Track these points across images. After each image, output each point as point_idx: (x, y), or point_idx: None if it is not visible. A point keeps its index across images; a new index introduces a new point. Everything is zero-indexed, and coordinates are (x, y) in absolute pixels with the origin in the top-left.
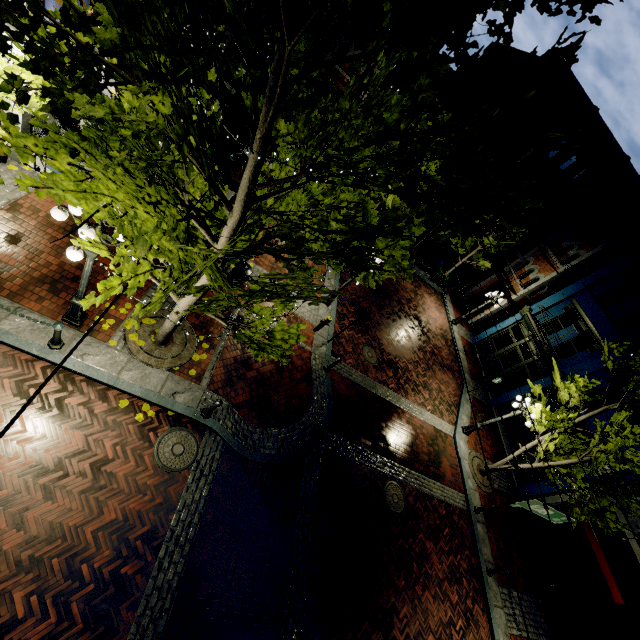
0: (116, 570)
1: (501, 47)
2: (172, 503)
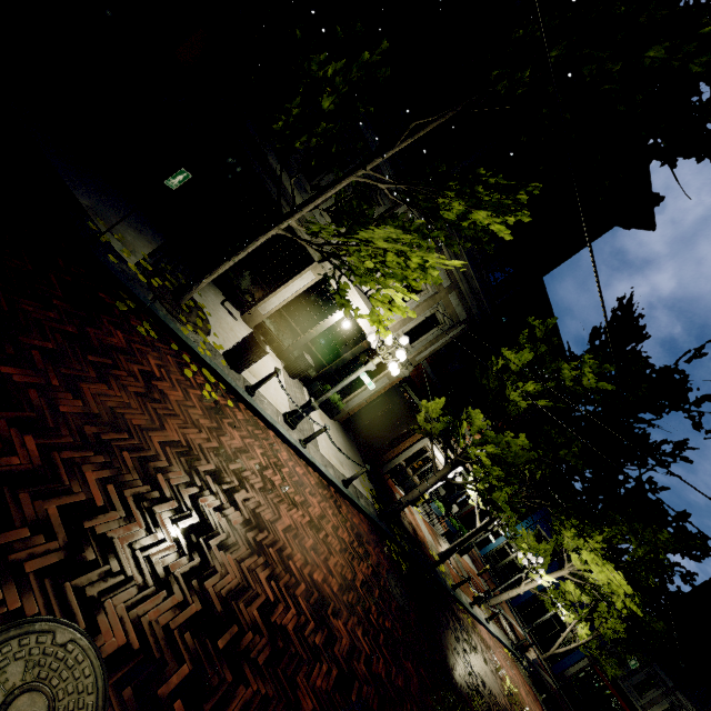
0: None
1: None
2: (540, 703)
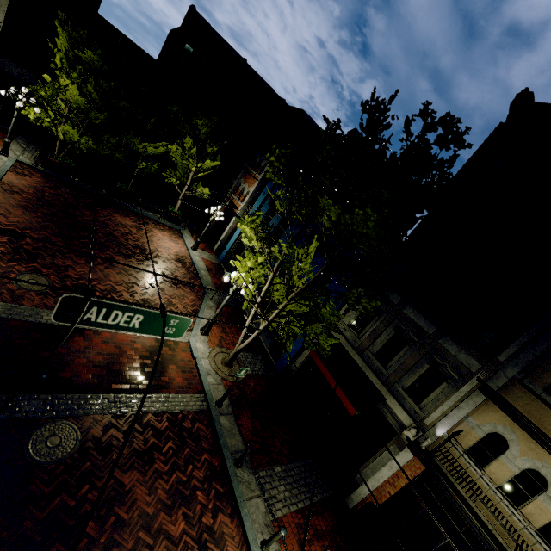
0: None
1: (172, 31)
2: None
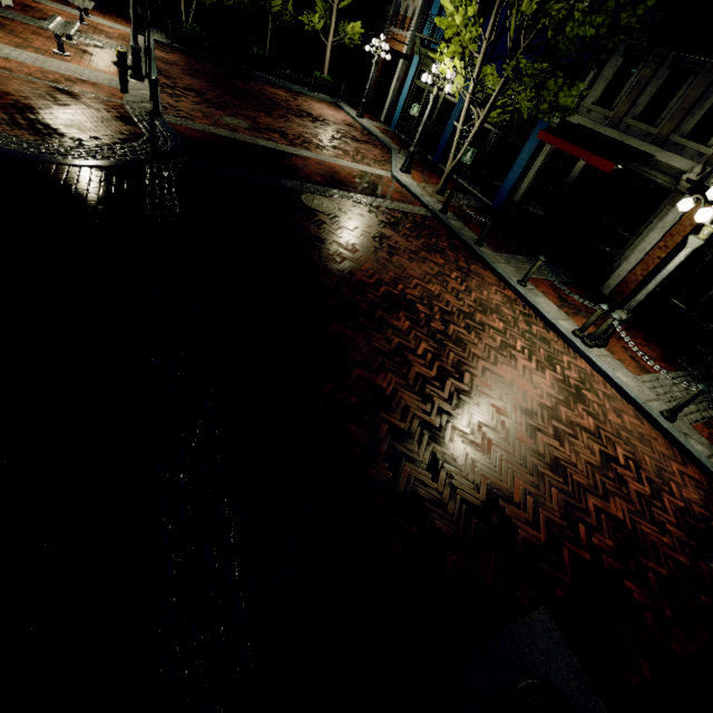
0: None
1: None
2: None
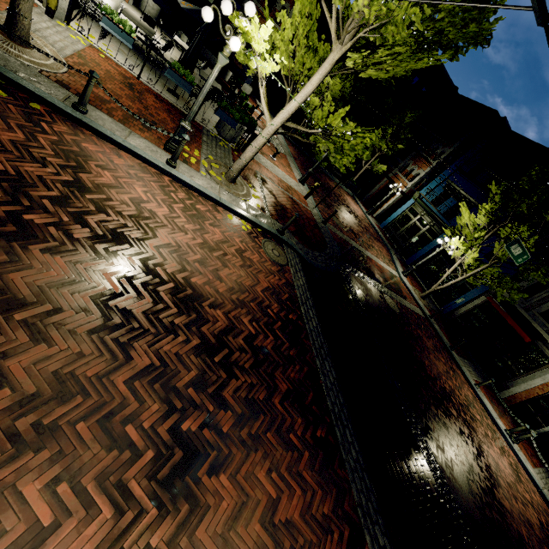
0: (286, 316)
1: None
2: (291, 284)
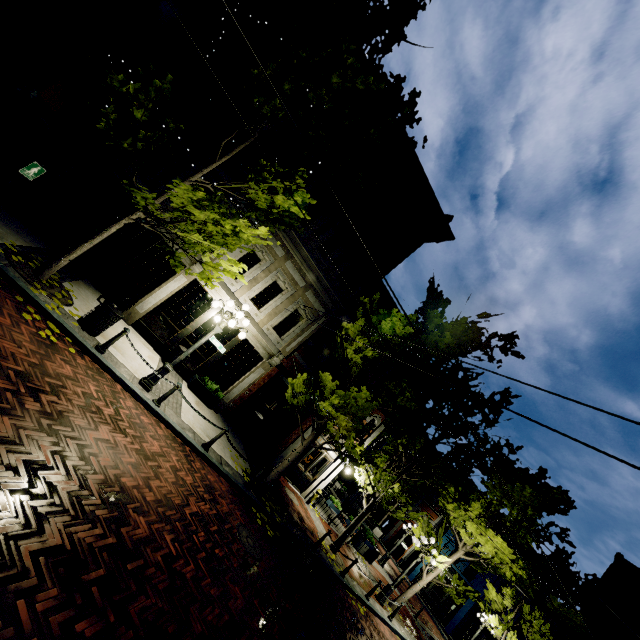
0: None
1: None
2: None
